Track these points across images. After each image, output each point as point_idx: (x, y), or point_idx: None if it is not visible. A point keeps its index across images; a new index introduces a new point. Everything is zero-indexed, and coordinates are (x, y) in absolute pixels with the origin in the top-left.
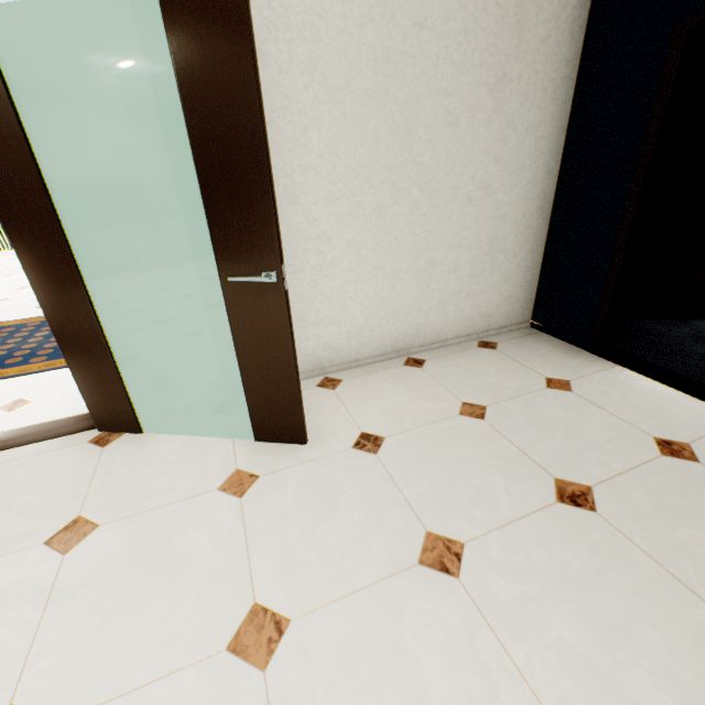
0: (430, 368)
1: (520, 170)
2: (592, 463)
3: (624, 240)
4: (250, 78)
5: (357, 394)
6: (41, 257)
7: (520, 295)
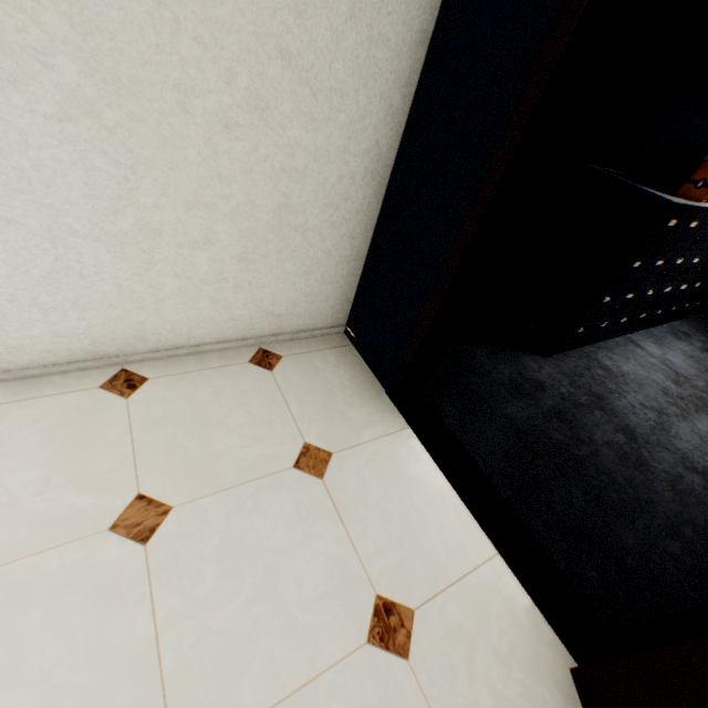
0: (141, 400)
1: (336, 92)
2: (255, 670)
3: (451, 272)
4: None
5: None
6: None
7: (331, 293)
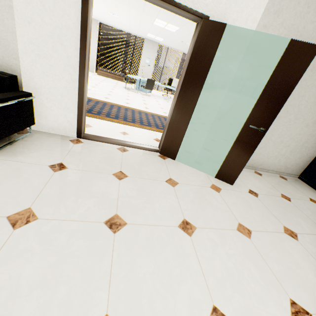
0: (264, 177)
1: None
2: None
3: None
4: (301, 74)
5: (242, 176)
6: (187, 95)
7: (301, 165)
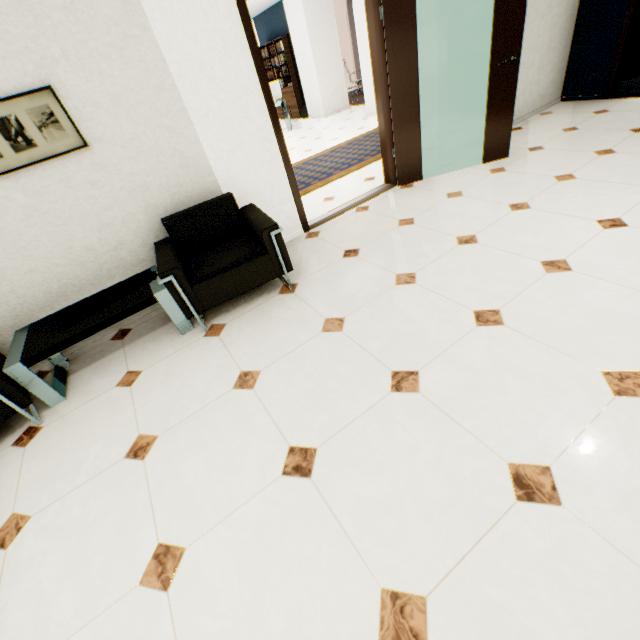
0: (527, 128)
1: None
2: (639, 123)
3: (628, 20)
4: None
5: None
6: (402, 81)
7: (557, 80)
